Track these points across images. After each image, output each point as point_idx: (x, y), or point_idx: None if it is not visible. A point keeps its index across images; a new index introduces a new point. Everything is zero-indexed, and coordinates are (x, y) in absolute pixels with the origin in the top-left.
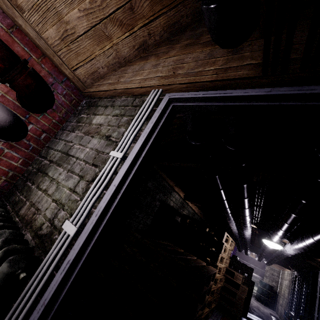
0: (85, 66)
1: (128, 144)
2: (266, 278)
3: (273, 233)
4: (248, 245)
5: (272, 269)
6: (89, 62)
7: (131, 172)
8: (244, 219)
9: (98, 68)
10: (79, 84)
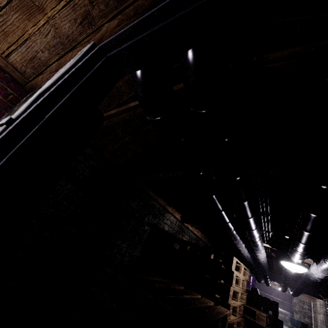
0: (20, 50)
1: (26, 105)
2: (296, 313)
3: (292, 250)
4: (266, 272)
5: (300, 300)
6: (23, 45)
7: (19, 143)
8: (252, 235)
9: (37, 52)
10: (16, 74)
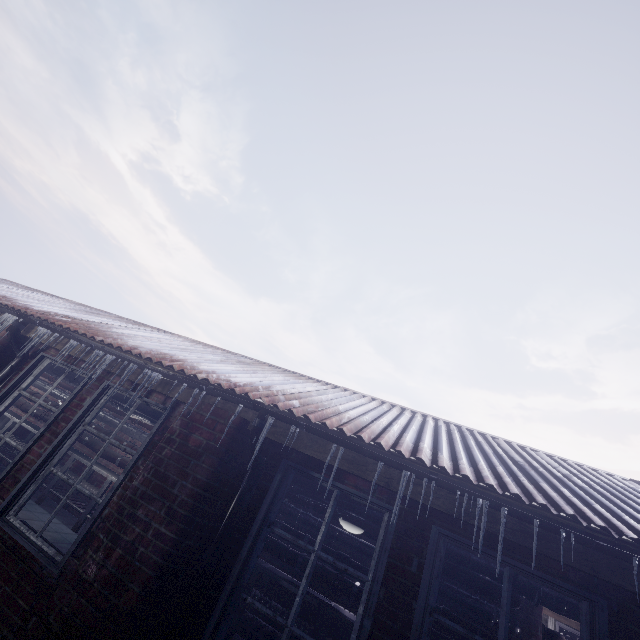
0: None
1: None
2: None
3: None
4: None
5: None
6: None
7: None
8: None
9: None
10: None
